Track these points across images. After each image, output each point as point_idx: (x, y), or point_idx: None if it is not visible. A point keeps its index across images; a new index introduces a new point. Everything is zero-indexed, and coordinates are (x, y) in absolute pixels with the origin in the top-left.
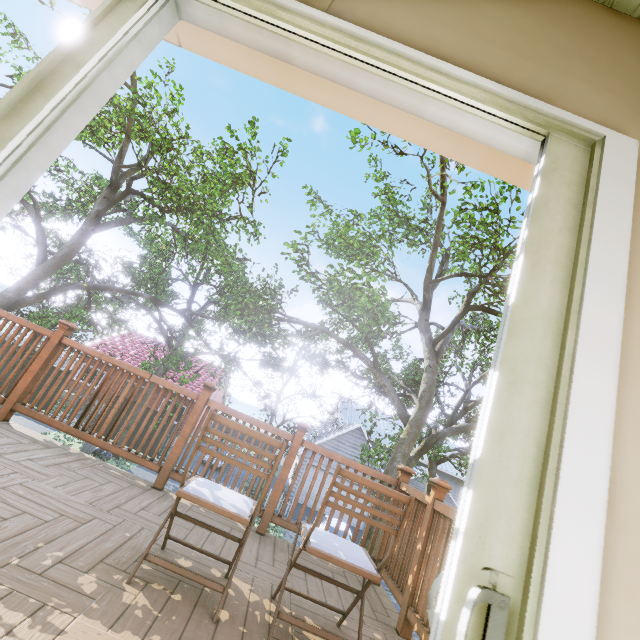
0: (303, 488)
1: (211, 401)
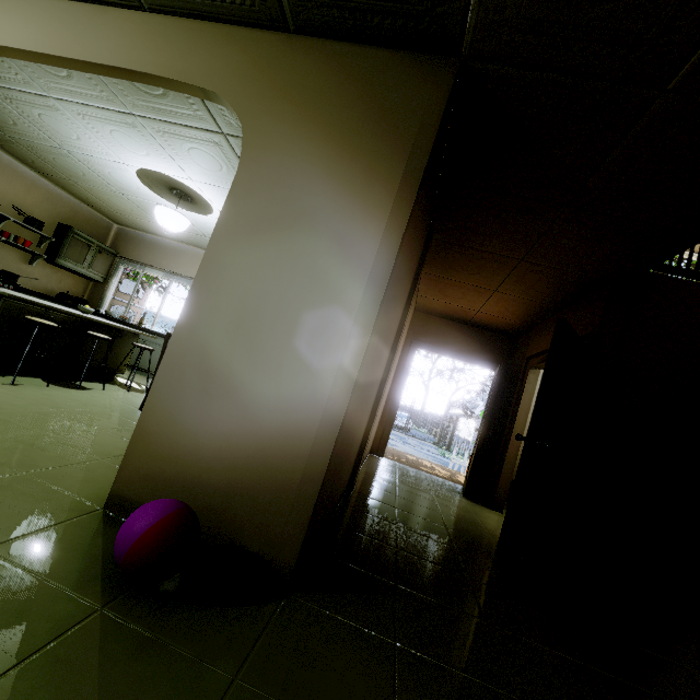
0: None
1: None
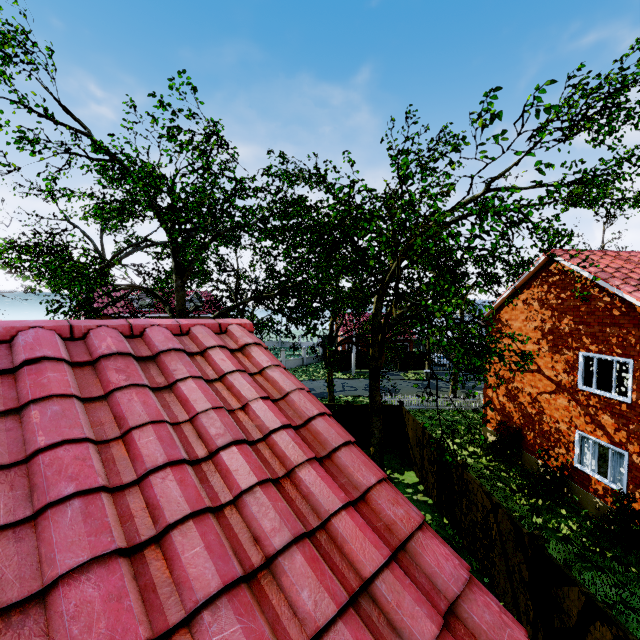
0: None
1: None
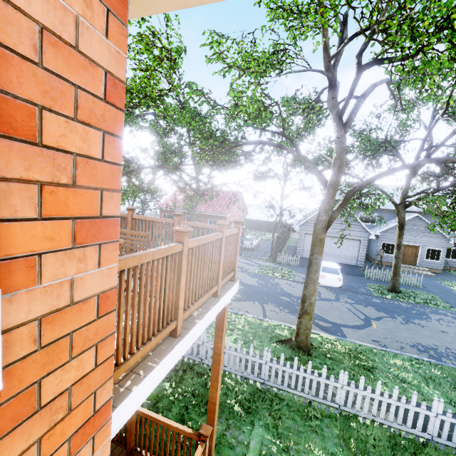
0: (306, 249)
1: (133, 215)
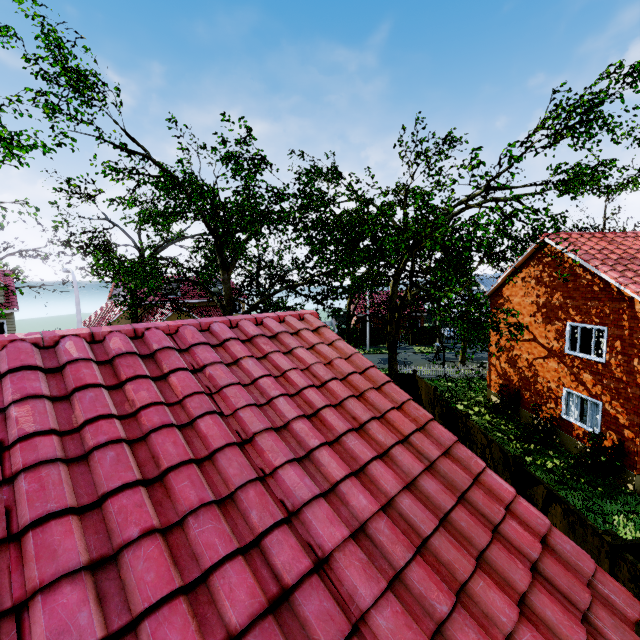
0: None
1: None
